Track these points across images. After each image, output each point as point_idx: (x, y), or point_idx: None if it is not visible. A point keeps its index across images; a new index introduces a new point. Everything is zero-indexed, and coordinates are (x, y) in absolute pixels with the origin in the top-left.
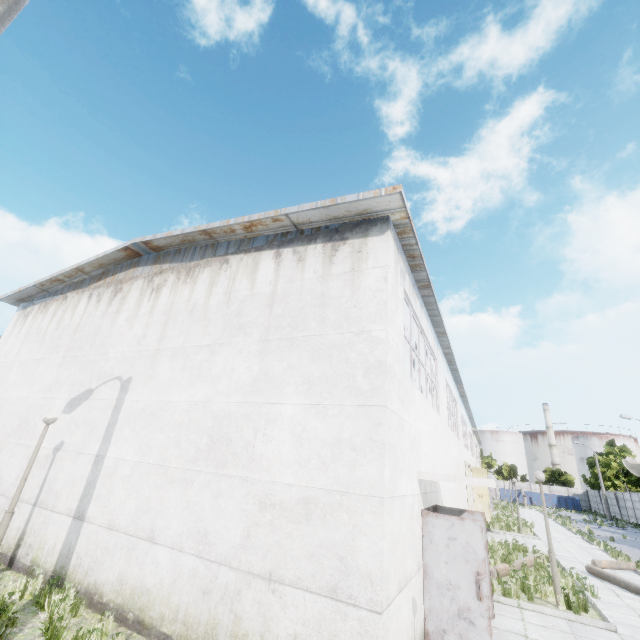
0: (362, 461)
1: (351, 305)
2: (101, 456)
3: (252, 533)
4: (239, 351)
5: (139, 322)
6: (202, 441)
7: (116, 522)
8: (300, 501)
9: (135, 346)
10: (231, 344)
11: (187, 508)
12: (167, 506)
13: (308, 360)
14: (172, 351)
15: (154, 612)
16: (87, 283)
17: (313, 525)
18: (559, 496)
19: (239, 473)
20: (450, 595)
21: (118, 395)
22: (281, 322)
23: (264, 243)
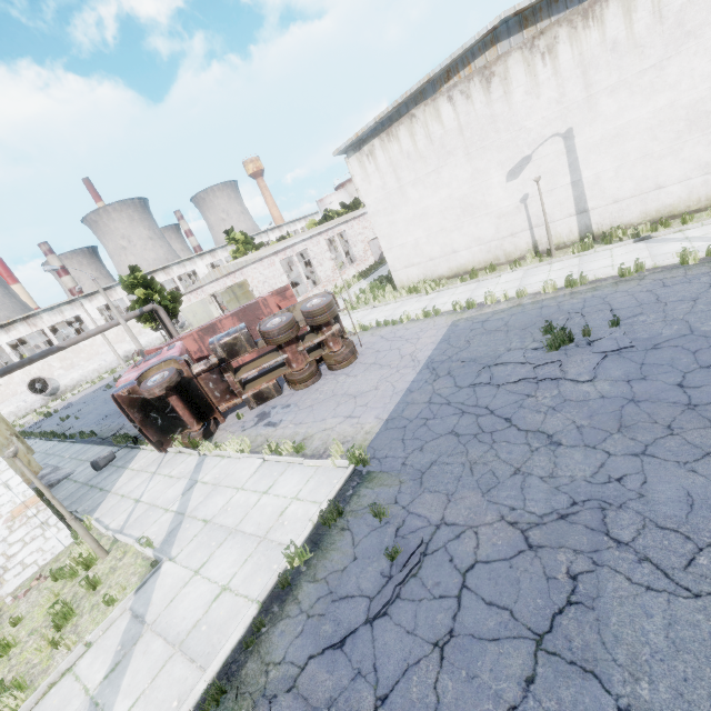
0: None
1: None
2: (577, 181)
3: None
4: (694, 54)
5: (546, 88)
6: (679, 126)
7: (620, 198)
8: None
9: (557, 107)
10: (681, 53)
11: (683, 162)
12: (664, 170)
13: None
14: (609, 90)
15: (680, 209)
16: (432, 91)
17: None
18: None
19: None
20: None
21: (564, 145)
22: None
23: None
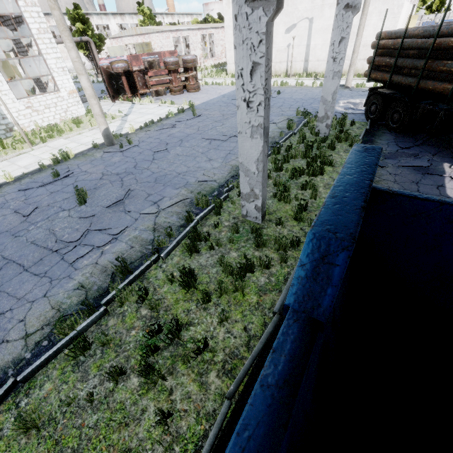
0: None
1: None
2: (308, 45)
3: (360, 52)
4: None
5: None
6: None
7: (320, 59)
8: None
9: (311, 4)
10: None
11: None
12: None
13: (381, 5)
14: (329, 5)
15: None
16: None
17: None
18: None
19: None
20: None
21: (309, 25)
22: None
23: None
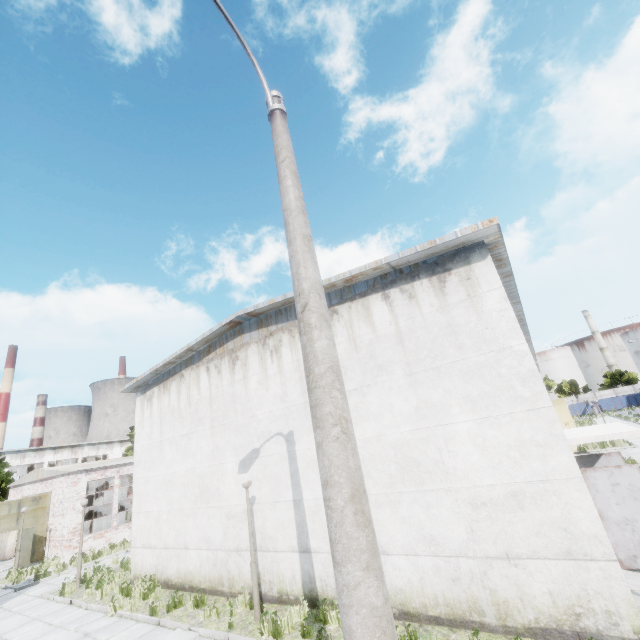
0: (551, 453)
1: (482, 328)
2: (298, 500)
3: (475, 528)
4: (389, 388)
5: (273, 383)
6: (391, 468)
7: None
8: (507, 495)
9: (281, 404)
10: (378, 384)
11: (404, 522)
12: (384, 525)
13: (461, 383)
14: None
15: (415, 603)
16: (197, 358)
17: (528, 511)
18: (627, 396)
19: (440, 486)
20: (630, 528)
21: (287, 448)
22: (419, 356)
23: (366, 288)
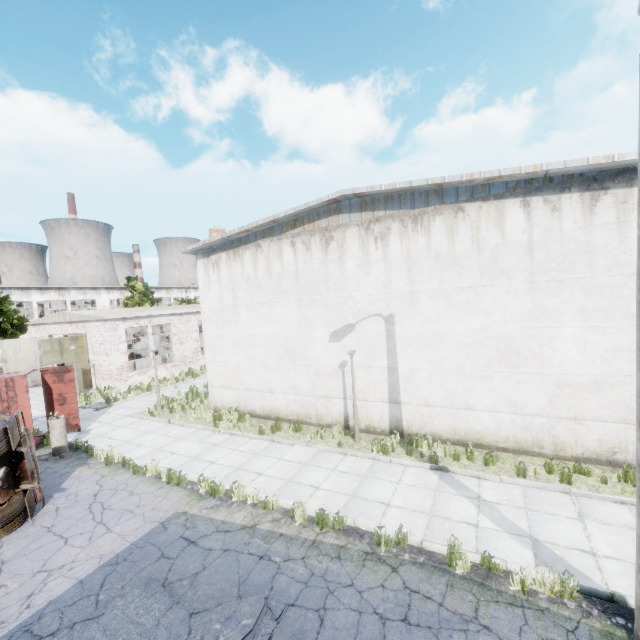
0: None
1: (620, 252)
2: (393, 368)
3: (555, 400)
4: (506, 291)
5: (375, 269)
6: (491, 354)
7: (432, 403)
8: (591, 382)
9: (382, 289)
10: (495, 286)
11: (493, 391)
12: (474, 392)
13: (581, 296)
14: (429, 293)
15: (488, 440)
16: (279, 231)
17: (604, 393)
18: None
19: (533, 370)
20: None
21: (385, 327)
22: (546, 267)
23: (504, 191)
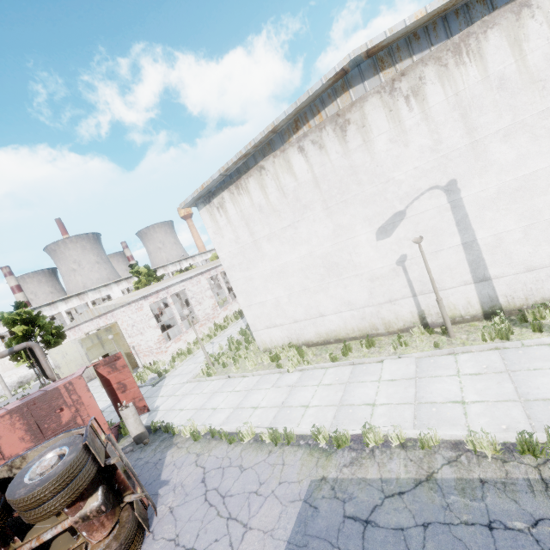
0: None
1: None
2: (470, 242)
3: None
4: None
5: (415, 135)
6: None
7: (535, 265)
8: None
9: (432, 156)
10: None
11: None
12: None
13: None
14: (501, 134)
15: None
16: (280, 142)
17: None
18: None
19: None
20: None
21: (447, 199)
22: None
23: None
